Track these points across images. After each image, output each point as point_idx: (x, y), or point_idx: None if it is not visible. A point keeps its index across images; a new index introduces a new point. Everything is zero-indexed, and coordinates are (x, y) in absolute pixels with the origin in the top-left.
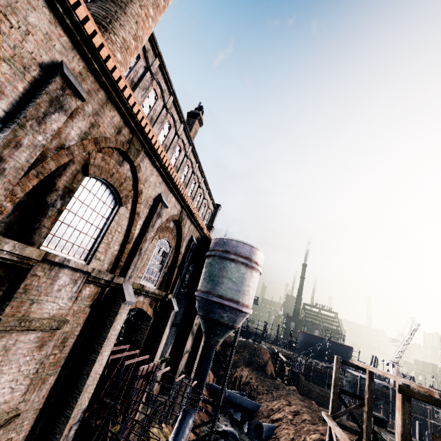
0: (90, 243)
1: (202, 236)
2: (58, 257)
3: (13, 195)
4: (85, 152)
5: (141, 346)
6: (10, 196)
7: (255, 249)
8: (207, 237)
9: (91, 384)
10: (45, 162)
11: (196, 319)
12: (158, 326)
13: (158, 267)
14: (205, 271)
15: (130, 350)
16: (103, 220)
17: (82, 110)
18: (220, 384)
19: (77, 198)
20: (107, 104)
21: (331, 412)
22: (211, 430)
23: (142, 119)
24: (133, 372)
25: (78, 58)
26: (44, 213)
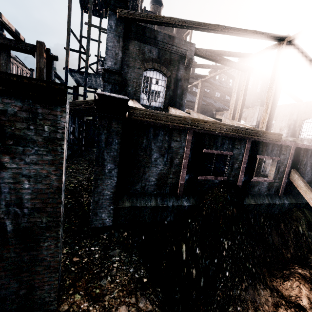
0: None
1: None
2: None
3: None
4: None
5: None
6: None
7: None
8: None
9: None
10: None
11: None
12: None
13: None
14: None
15: None
16: None
17: None
18: None
19: None
20: None
21: None
22: None
23: None
24: None
25: None
26: None
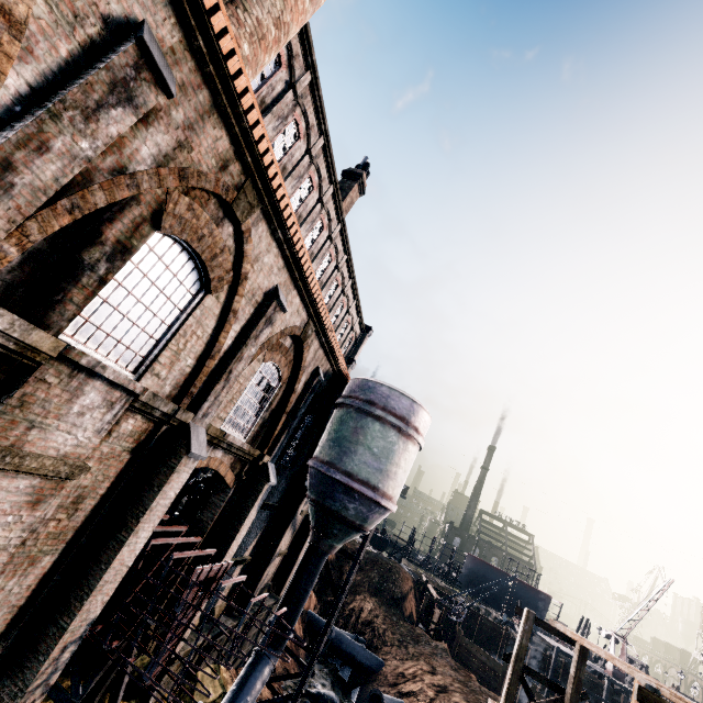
0: (147, 346)
1: (335, 370)
2: (87, 357)
3: (23, 235)
4: (162, 189)
5: (207, 531)
6: (18, 235)
7: (419, 407)
8: (343, 374)
9: (111, 581)
10: (89, 191)
11: (304, 504)
12: (240, 505)
13: (254, 408)
14: (330, 429)
15: (188, 535)
16: (175, 311)
17: (166, 115)
18: (326, 615)
19: (136, 266)
20: (210, 114)
21: (503, 702)
22: (299, 690)
23: (267, 153)
24: (186, 572)
25: (173, 24)
26: (75, 278)
